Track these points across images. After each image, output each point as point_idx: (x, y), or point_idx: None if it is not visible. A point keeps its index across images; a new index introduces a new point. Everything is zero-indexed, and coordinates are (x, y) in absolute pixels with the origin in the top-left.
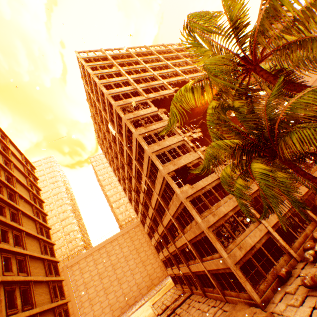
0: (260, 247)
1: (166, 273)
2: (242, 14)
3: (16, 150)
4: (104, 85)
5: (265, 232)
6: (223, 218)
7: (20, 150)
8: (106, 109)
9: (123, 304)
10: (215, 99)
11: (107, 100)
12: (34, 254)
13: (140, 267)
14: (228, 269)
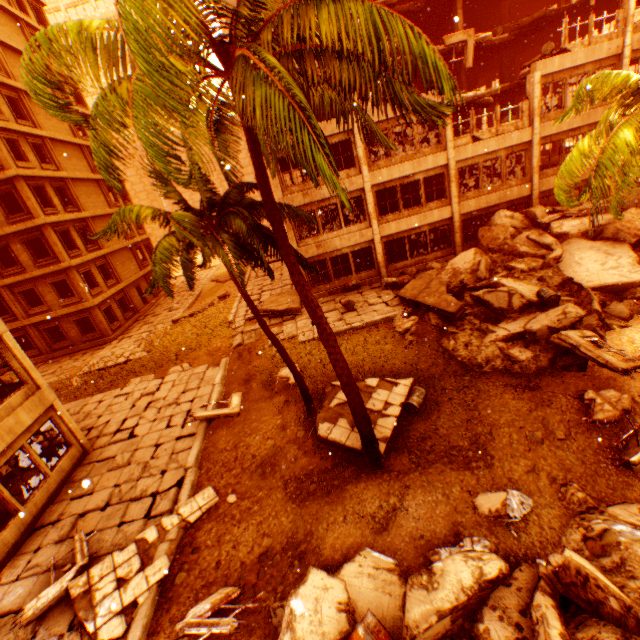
0: (348, 254)
1: None
2: None
3: None
4: None
5: (367, 240)
6: (318, 203)
7: None
8: None
9: None
10: None
11: None
12: (58, 138)
13: None
14: None
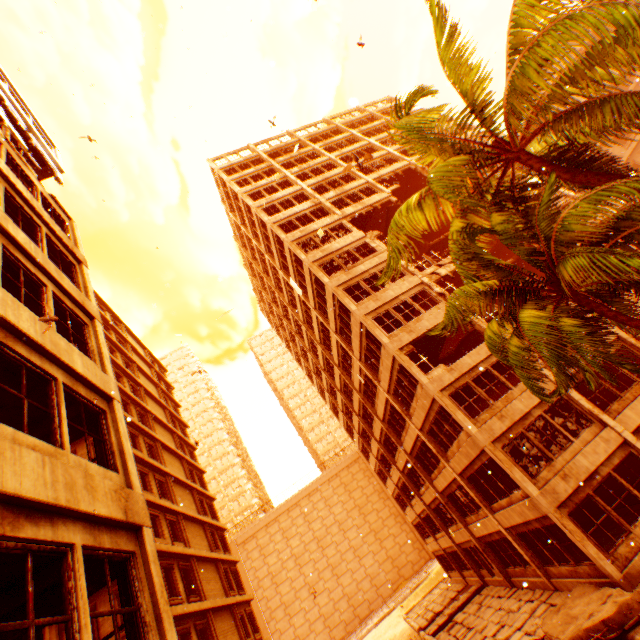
0: (610, 473)
1: (426, 554)
2: (481, 81)
3: (136, 342)
4: (263, 208)
5: (617, 444)
6: (520, 422)
7: (141, 342)
8: (270, 248)
9: (348, 616)
10: (459, 216)
11: (272, 233)
12: (189, 512)
13: (372, 542)
14: (545, 520)
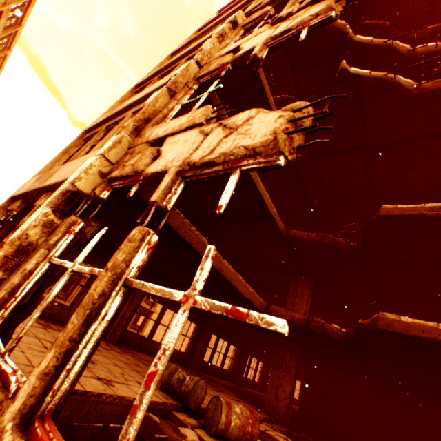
0: None
1: None
2: None
3: None
4: None
5: None
6: None
7: None
8: None
9: None
10: None
11: None
12: None
13: None
14: None
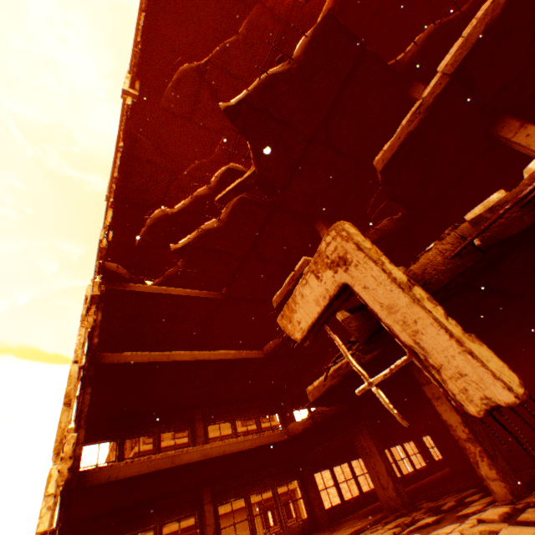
0: None
1: None
2: None
3: None
4: None
5: None
6: None
7: None
8: None
9: None
10: None
11: None
12: None
13: None
14: None
